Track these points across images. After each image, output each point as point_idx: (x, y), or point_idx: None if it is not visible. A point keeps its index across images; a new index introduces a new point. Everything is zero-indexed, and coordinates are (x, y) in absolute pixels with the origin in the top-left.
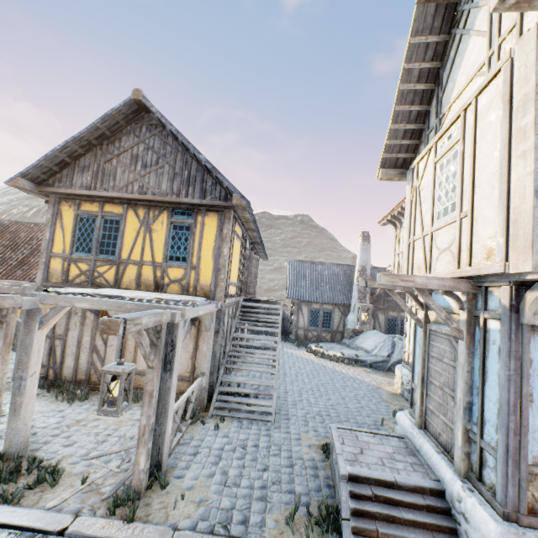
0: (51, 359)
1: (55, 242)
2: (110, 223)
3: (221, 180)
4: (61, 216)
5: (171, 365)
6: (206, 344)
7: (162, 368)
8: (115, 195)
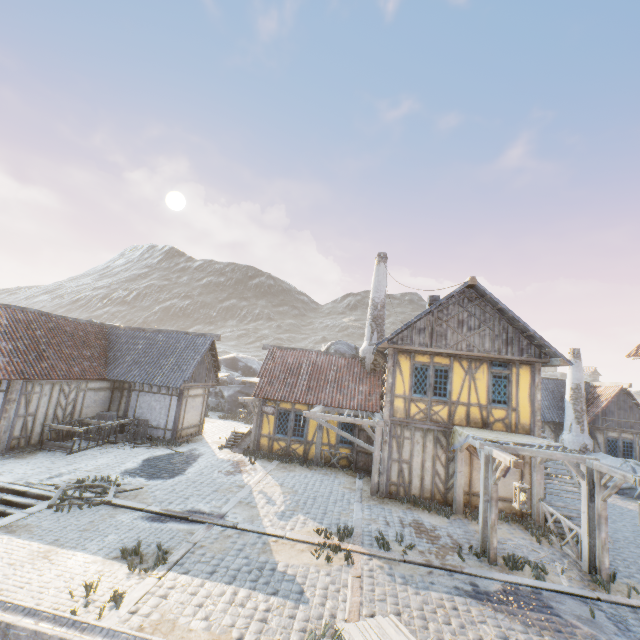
0: (400, 479)
1: (396, 385)
2: (439, 371)
3: (547, 346)
4: (400, 365)
5: (594, 497)
6: (539, 474)
7: (588, 499)
8: (448, 352)
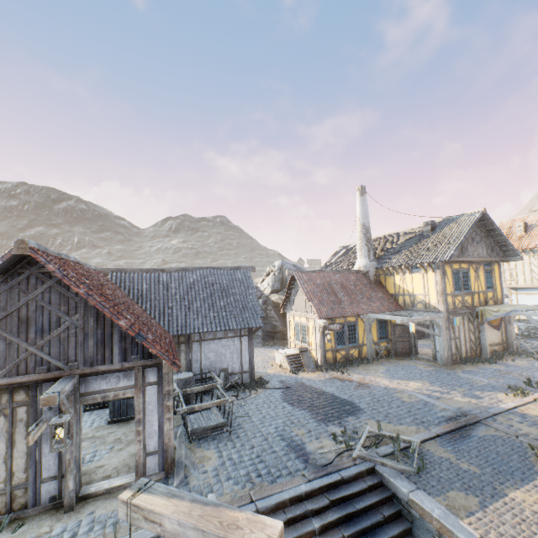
0: (456, 350)
1: (446, 287)
2: (464, 273)
3: (514, 250)
4: (446, 273)
5: None
6: (512, 324)
7: None
8: (471, 259)
